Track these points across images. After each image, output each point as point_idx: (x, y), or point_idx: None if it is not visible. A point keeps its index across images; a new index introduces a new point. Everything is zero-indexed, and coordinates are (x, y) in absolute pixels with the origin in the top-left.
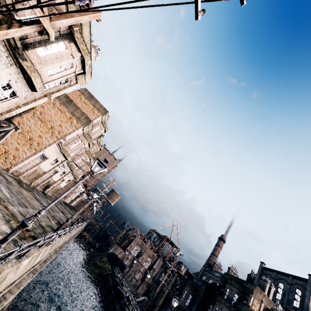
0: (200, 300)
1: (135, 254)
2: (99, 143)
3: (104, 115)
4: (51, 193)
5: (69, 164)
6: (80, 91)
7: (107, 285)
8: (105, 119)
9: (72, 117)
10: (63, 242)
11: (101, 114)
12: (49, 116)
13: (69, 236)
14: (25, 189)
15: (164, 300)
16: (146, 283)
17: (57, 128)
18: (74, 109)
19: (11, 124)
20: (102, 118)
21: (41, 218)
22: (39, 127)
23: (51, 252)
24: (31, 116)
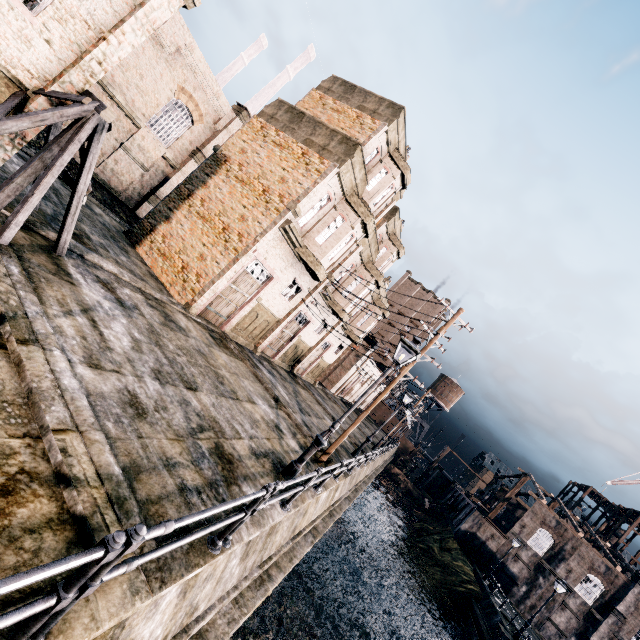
0: None
1: (540, 552)
2: (393, 237)
3: (392, 123)
4: (311, 377)
5: (329, 301)
6: (320, 89)
7: (473, 632)
8: (398, 141)
9: (307, 152)
10: (331, 504)
11: (384, 122)
12: (258, 166)
13: (351, 483)
14: (229, 353)
15: None
16: None
17: (276, 188)
18: (309, 130)
19: (85, 97)
20: (388, 137)
21: (241, 428)
22: (238, 198)
23: (272, 556)
24: (223, 179)
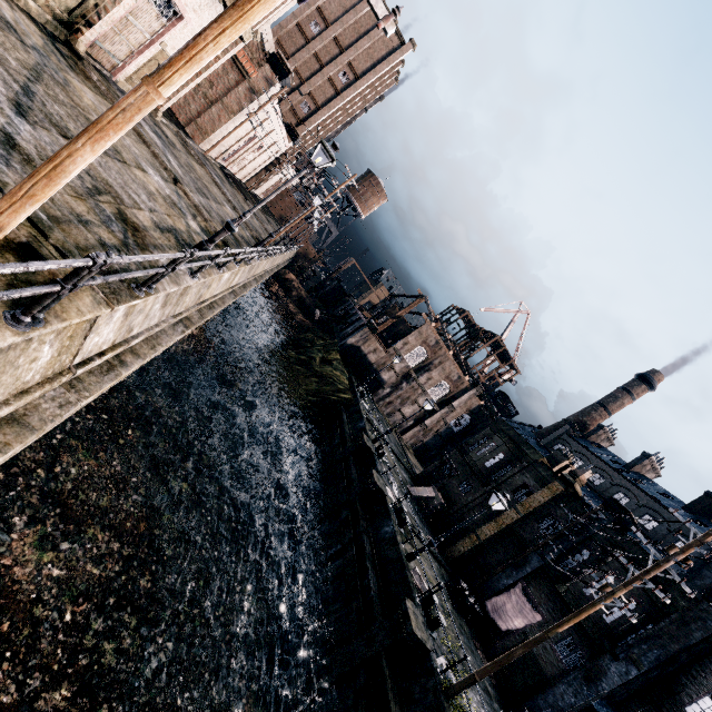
0: (688, 648)
1: (412, 365)
2: None
3: None
4: None
5: None
6: None
7: (336, 436)
8: None
9: None
10: (76, 361)
11: None
12: None
13: (179, 304)
14: None
15: (500, 533)
16: (426, 429)
17: None
18: None
19: None
20: None
21: None
22: None
23: None
24: None
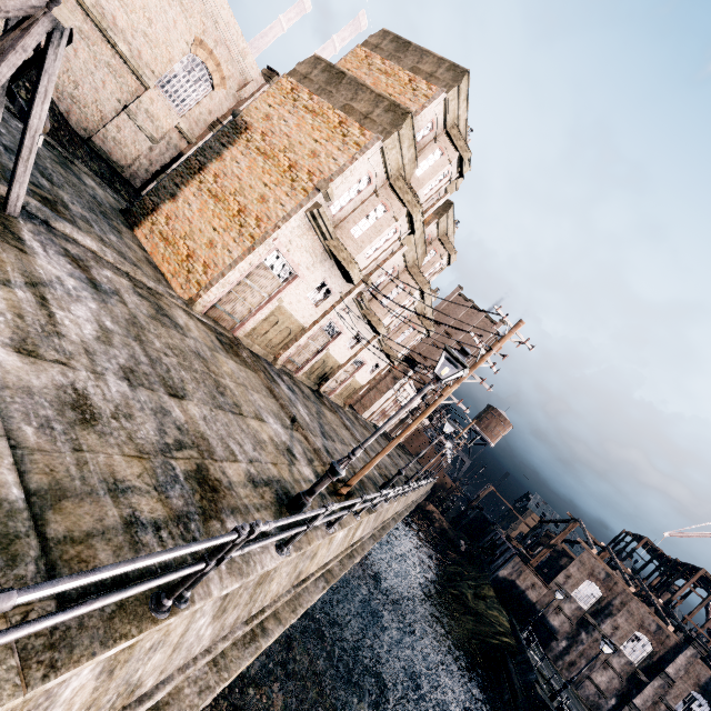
0: None
1: (585, 605)
2: (444, 238)
3: (452, 90)
4: (340, 399)
5: (364, 310)
6: (367, 45)
7: (505, 689)
8: (458, 115)
9: (345, 121)
10: (350, 544)
11: (443, 89)
12: (284, 137)
13: (376, 520)
14: (240, 361)
15: None
16: None
17: (305, 163)
18: (349, 94)
19: None
20: (446, 108)
21: (240, 449)
22: (259, 175)
23: (265, 608)
24: (242, 150)
